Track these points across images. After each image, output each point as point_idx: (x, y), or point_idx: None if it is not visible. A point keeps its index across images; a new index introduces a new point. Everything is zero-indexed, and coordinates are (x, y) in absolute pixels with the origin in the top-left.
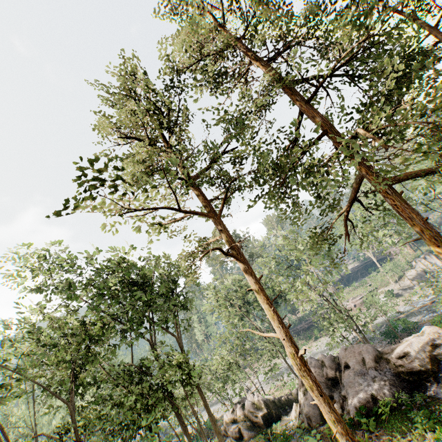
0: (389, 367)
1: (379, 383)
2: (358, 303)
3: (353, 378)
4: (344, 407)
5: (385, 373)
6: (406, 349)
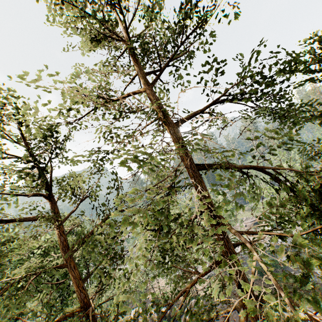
0: None
1: None
2: (249, 224)
3: None
4: None
5: None
6: None
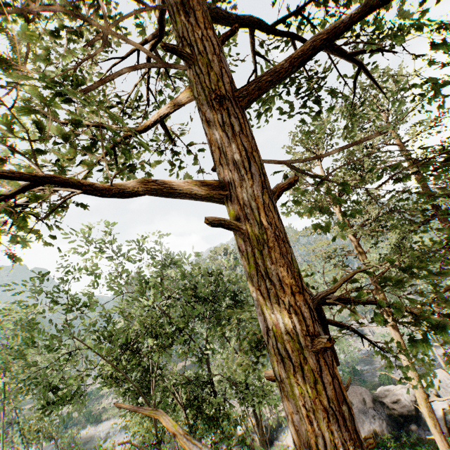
0: (383, 408)
1: (378, 421)
2: None
3: (358, 414)
4: None
5: (381, 413)
6: (399, 397)
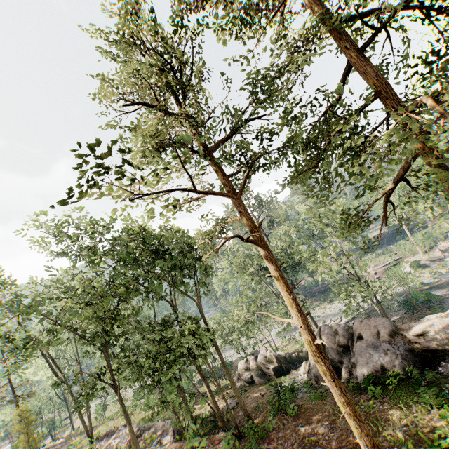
0: (404, 342)
1: (391, 356)
2: (380, 271)
3: (365, 349)
4: (352, 372)
5: (399, 347)
6: (425, 329)
